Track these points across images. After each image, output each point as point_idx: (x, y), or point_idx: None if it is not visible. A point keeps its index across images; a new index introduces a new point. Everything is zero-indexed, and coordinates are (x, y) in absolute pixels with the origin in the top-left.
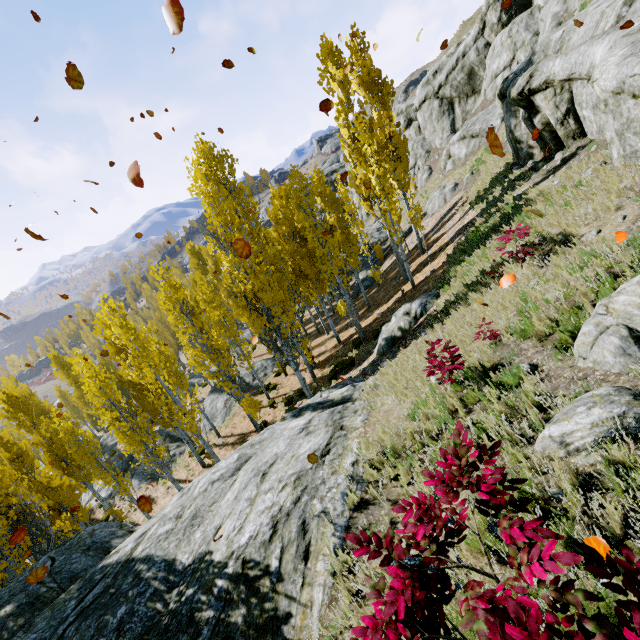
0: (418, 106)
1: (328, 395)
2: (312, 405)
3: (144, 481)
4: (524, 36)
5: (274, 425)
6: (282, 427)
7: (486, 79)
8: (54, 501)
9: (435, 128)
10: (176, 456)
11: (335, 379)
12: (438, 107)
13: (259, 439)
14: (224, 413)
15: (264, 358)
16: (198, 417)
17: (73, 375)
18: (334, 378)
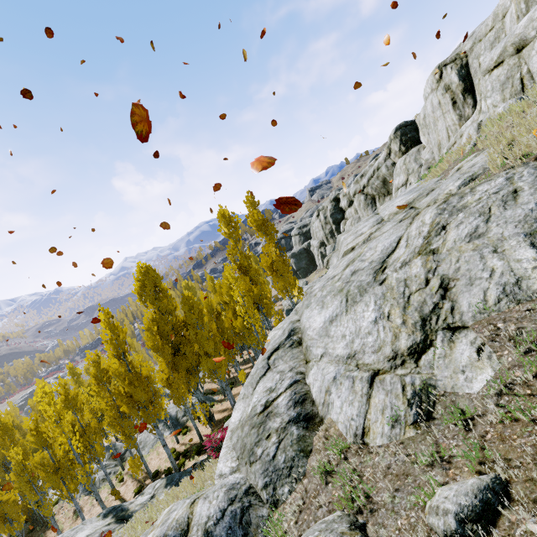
0: (352, 196)
1: (135, 500)
2: (118, 509)
3: (85, 491)
4: (414, 166)
5: (89, 520)
6: (86, 527)
7: (393, 188)
8: (0, 512)
9: (363, 214)
10: (111, 474)
11: (199, 454)
12: (364, 200)
13: (64, 536)
14: (152, 444)
15: (212, 386)
16: (137, 441)
17: (79, 382)
18: (199, 453)
